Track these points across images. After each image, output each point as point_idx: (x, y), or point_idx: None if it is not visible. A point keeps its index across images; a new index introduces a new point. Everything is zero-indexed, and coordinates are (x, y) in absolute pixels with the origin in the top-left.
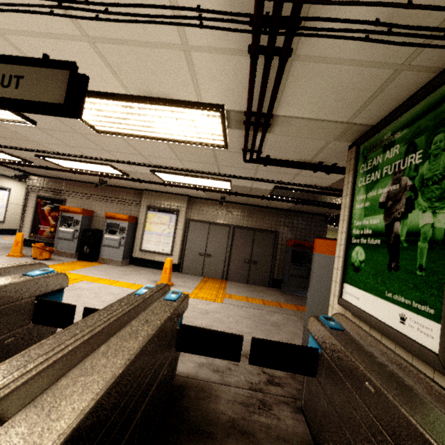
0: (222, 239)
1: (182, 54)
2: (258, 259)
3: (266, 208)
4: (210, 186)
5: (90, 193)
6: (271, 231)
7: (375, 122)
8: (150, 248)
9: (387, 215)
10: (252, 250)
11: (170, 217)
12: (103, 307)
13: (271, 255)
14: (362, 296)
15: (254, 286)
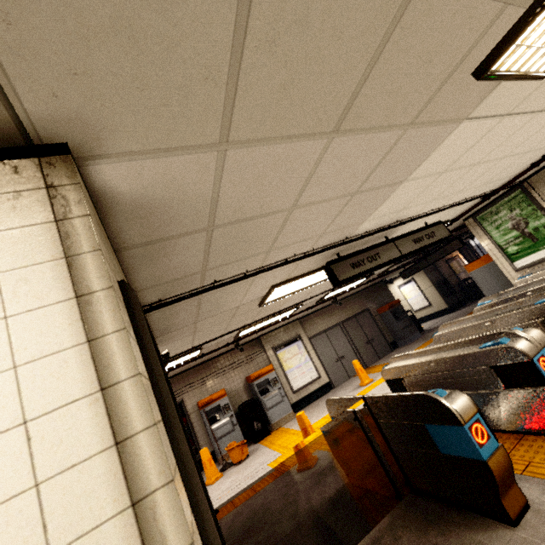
0: (341, 337)
1: (464, 206)
2: (371, 335)
3: (349, 296)
4: (347, 289)
5: (206, 374)
6: (364, 310)
7: (480, 208)
8: (300, 384)
9: (517, 230)
10: (364, 332)
11: (297, 345)
12: (509, 296)
13: (376, 327)
14: (528, 258)
15: (386, 356)
